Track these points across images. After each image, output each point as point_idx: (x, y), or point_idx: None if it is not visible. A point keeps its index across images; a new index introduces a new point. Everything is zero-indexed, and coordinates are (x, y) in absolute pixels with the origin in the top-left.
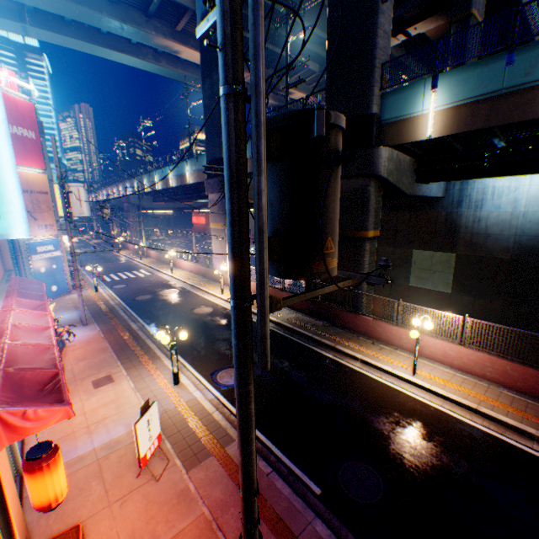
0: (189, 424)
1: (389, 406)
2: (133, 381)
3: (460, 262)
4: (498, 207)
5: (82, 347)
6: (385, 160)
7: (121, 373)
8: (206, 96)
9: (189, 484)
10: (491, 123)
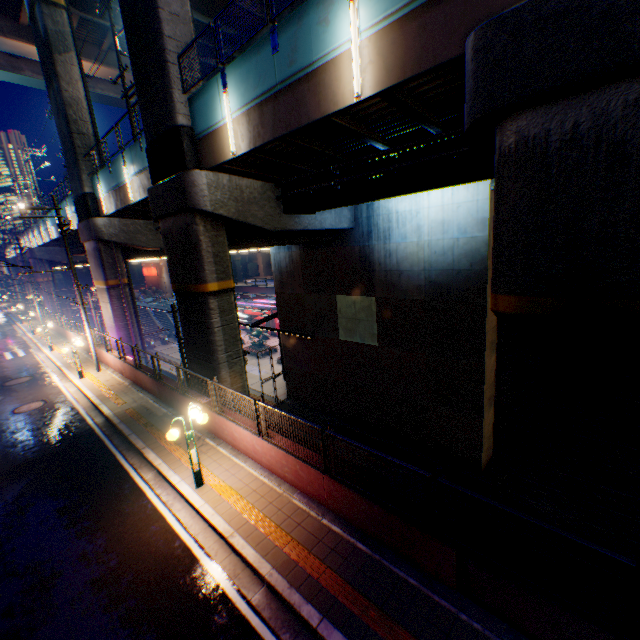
0: None
1: (118, 549)
2: None
3: (381, 307)
4: (405, 237)
5: None
6: (205, 188)
7: None
8: (55, 112)
9: None
10: (278, 131)
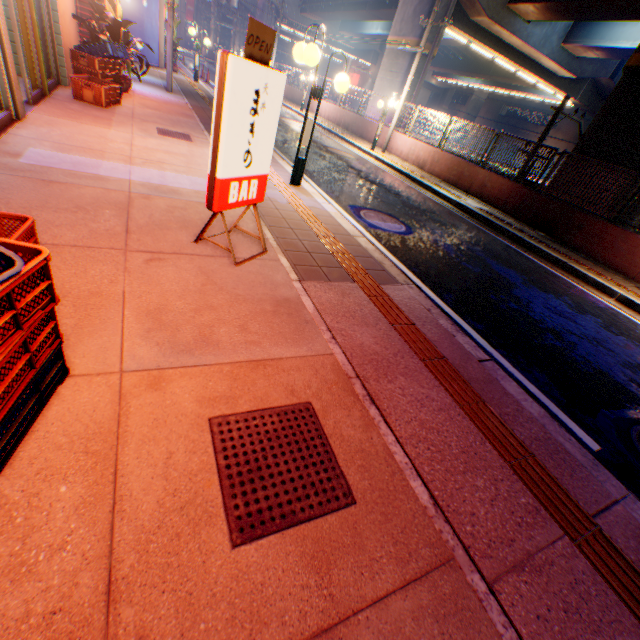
0: (311, 230)
1: None
2: None
3: None
4: None
5: (155, 102)
6: None
7: (206, 141)
8: None
9: (303, 299)
10: None
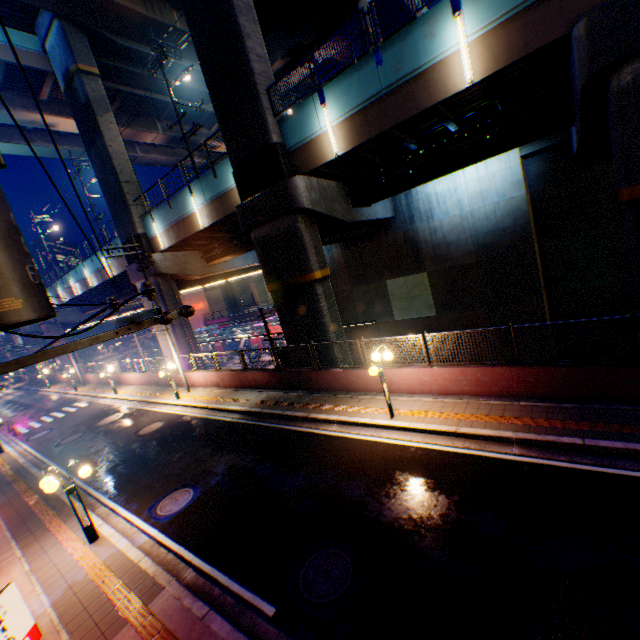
0: (103, 591)
1: (366, 464)
2: (29, 562)
3: (433, 279)
4: (447, 213)
5: None
6: (304, 190)
7: (13, 557)
8: (97, 168)
9: None
10: (386, 126)
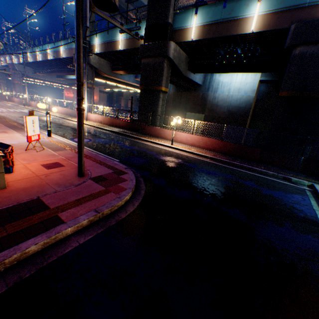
0: (57, 144)
1: (158, 151)
2: (21, 134)
3: (206, 119)
4: (223, 92)
5: None
6: (173, 49)
7: (13, 132)
8: None
9: (55, 154)
10: (216, 35)
